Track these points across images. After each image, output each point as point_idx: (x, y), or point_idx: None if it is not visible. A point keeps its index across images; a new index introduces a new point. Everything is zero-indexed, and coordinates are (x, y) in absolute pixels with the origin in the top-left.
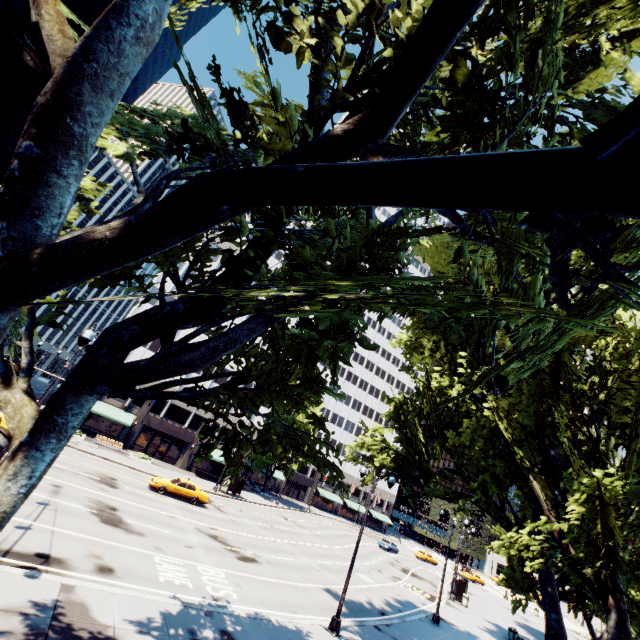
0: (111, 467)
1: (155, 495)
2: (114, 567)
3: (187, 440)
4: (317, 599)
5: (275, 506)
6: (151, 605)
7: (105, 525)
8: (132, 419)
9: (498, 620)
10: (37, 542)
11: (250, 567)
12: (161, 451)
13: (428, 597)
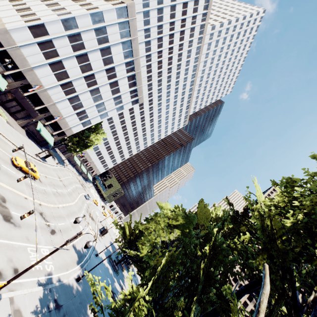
0: None
1: (15, 172)
2: (18, 267)
3: (32, 115)
4: (72, 255)
5: (56, 166)
6: (36, 295)
7: (6, 223)
8: (5, 86)
9: (107, 243)
10: None
11: (54, 239)
12: (12, 110)
13: (94, 235)
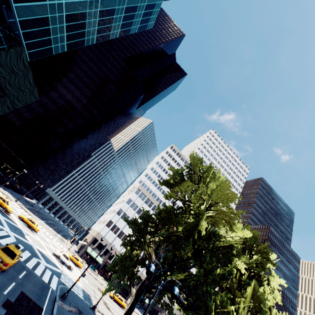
0: (98, 283)
1: (111, 300)
2: None
3: None
4: None
5: None
6: None
7: (107, 309)
8: (102, 260)
9: None
10: (101, 310)
11: None
12: (107, 277)
13: None
